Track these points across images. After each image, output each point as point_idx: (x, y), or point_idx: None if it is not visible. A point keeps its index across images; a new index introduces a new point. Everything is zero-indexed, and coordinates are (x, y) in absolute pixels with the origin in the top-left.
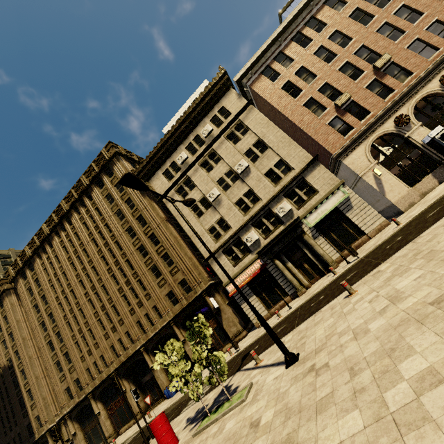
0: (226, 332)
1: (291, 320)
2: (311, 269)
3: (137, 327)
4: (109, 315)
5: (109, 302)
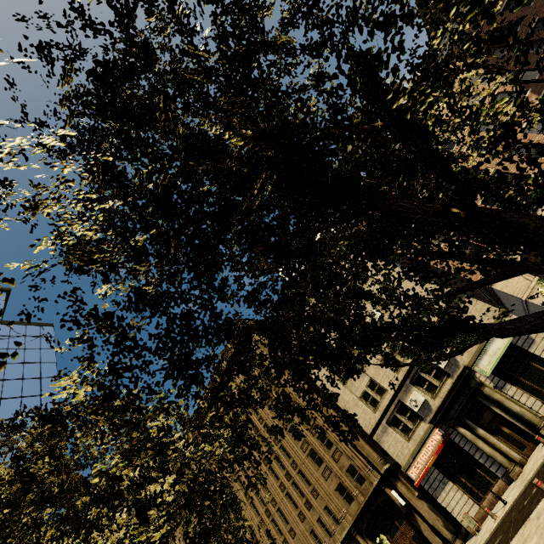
0: (431, 543)
1: (506, 527)
2: (516, 434)
3: (312, 539)
4: (277, 523)
5: (273, 505)
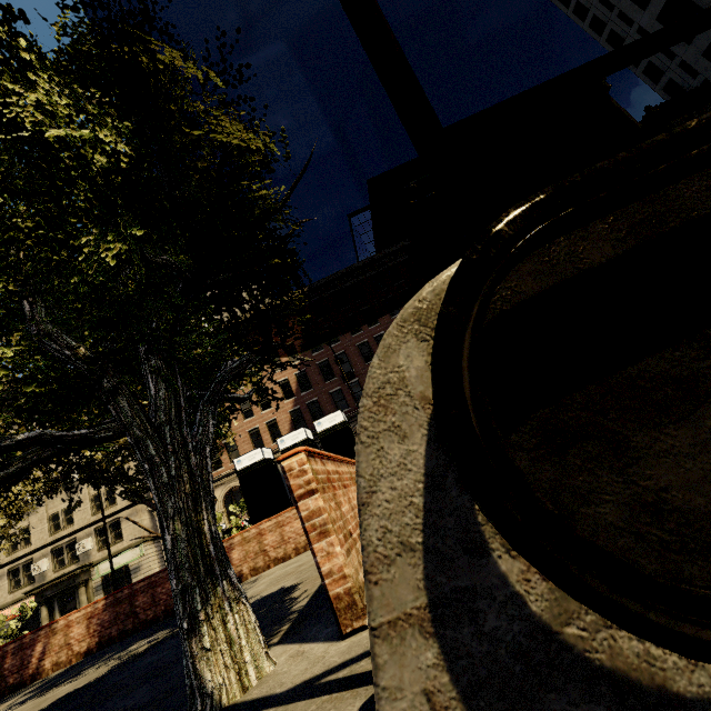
0: None
1: None
2: None
3: None
4: None
5: None
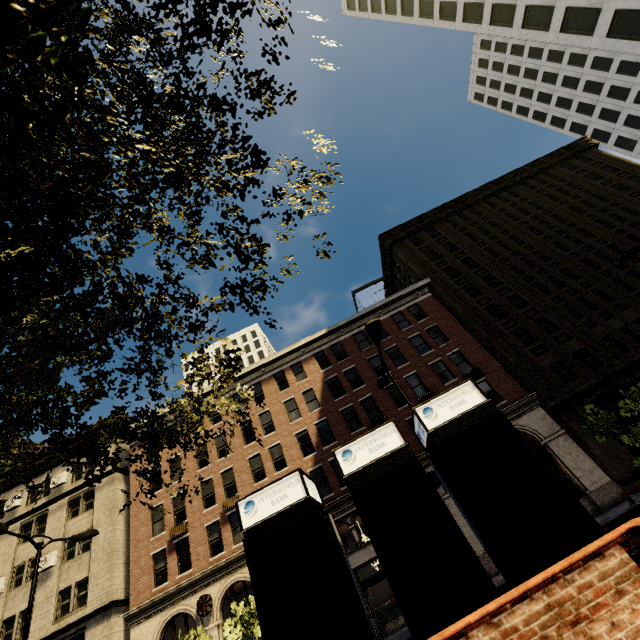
0: None
1: None
2: None
3: None
4: None
5: None
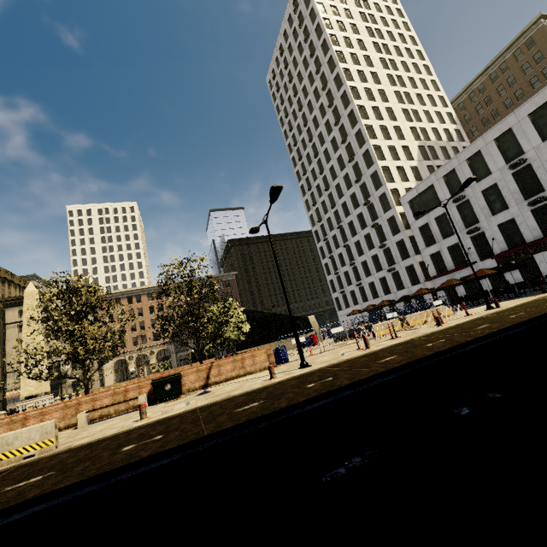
0: None
1: None
2: None
3: None
4: None
5: None
